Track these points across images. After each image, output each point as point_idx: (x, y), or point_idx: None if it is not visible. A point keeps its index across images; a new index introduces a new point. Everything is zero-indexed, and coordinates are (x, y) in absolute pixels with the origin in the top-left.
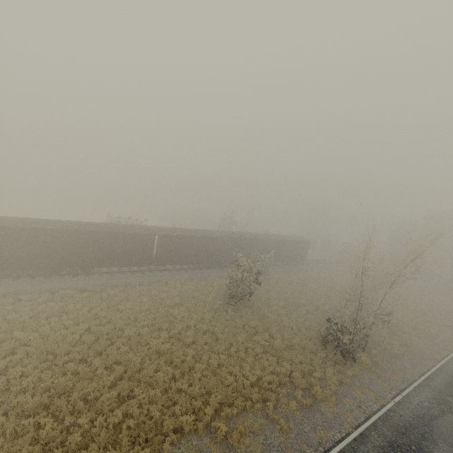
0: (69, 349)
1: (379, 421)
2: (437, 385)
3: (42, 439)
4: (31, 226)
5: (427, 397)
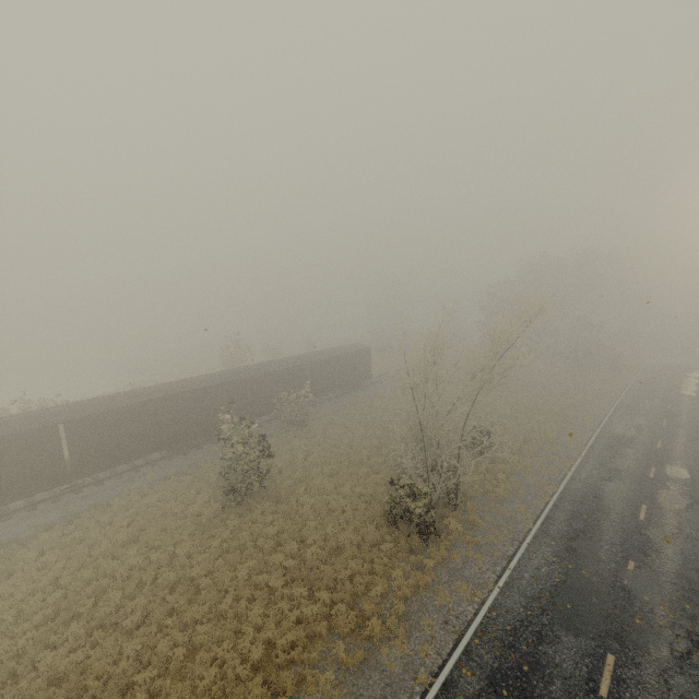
0: None
1: (475, 639)
2: (559, 526)
3: None
4: None
5: (546, 555)
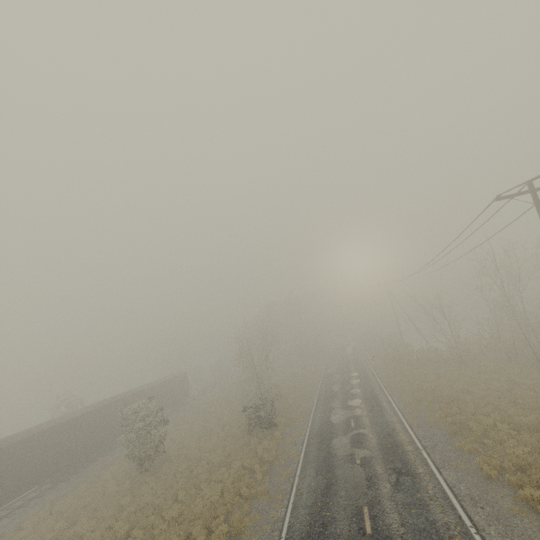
0: None
1: (309, 440)
2: (322, 404)
3: None
4: None
5: (321, 412)
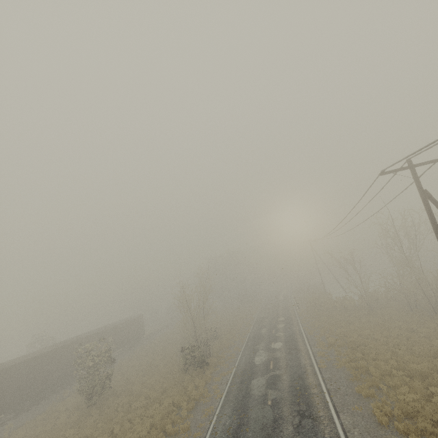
0: None
1: (232, 379)
2: (250, 345)
3: None
4: None
5: (248, 353)
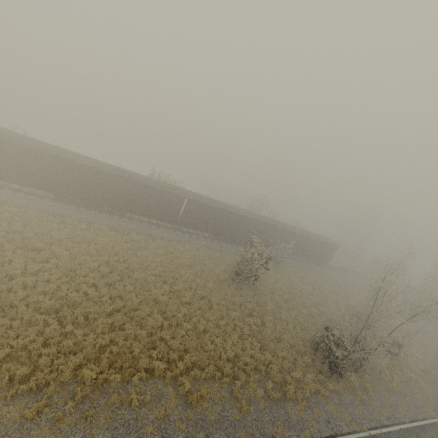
0: (87, 273)
1: None
2: None
3: (46, 334)
4: (85, 163)
5: None
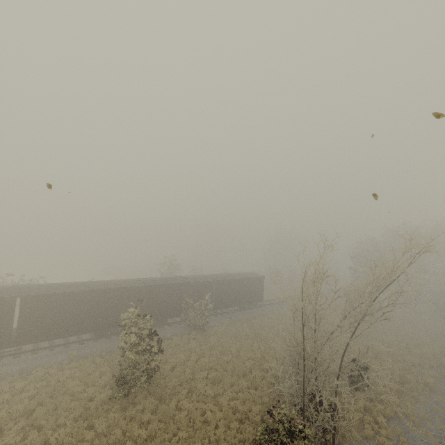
0: None
1: None
2: None
3: None
4: None
5: None
